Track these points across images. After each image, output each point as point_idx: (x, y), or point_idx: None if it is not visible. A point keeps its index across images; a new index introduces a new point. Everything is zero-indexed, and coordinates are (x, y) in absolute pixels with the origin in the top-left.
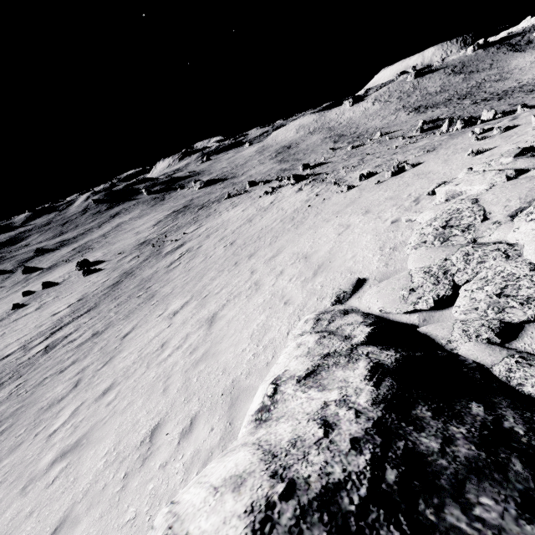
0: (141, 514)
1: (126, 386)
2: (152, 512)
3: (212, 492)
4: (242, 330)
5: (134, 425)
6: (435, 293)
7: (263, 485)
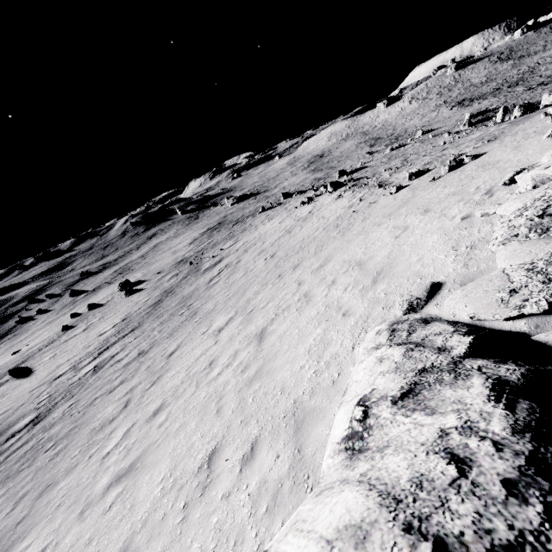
0: (207, 551)
1: (177, 407)
2: (219, 550)
3: (326, 547)
4: (297, 345)
5: (189, 448)
6: (547, 294)
7: (398, 542)
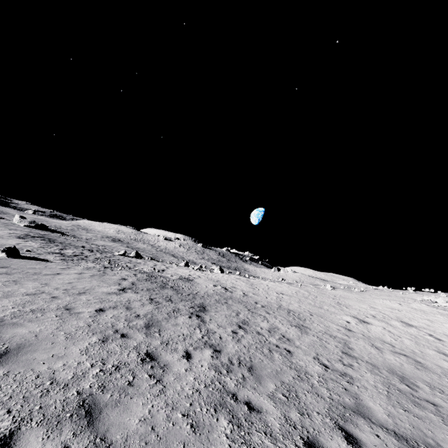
0: None
1: None
2: None
3: None
4: None
5: None
6: None
7: None
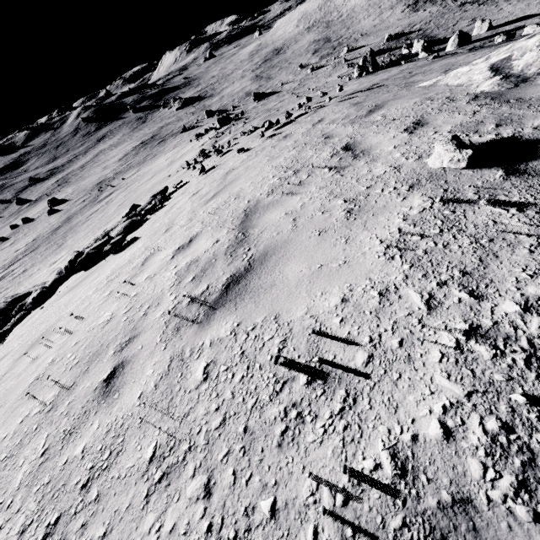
0: None
1: None
2: None
3: None
4: None
5: None
6: None
7: None
